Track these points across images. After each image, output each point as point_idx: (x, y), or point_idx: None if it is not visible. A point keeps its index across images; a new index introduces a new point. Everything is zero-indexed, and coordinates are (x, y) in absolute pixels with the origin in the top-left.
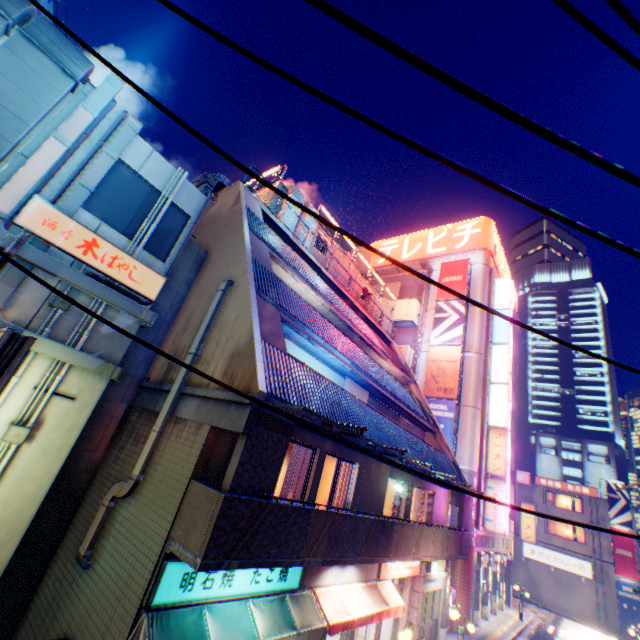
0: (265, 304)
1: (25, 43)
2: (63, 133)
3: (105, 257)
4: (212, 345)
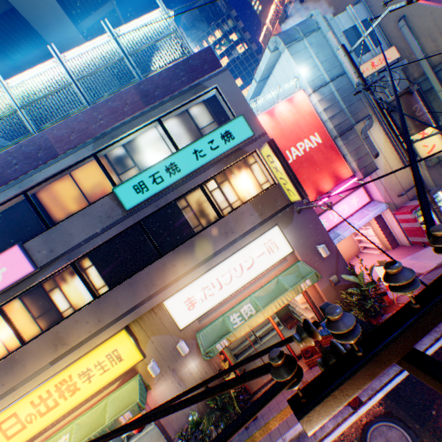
0: (432, 3)
1: (307, 39)
2: (335, 48)
3: (377, 64)
4: (428, 46)
